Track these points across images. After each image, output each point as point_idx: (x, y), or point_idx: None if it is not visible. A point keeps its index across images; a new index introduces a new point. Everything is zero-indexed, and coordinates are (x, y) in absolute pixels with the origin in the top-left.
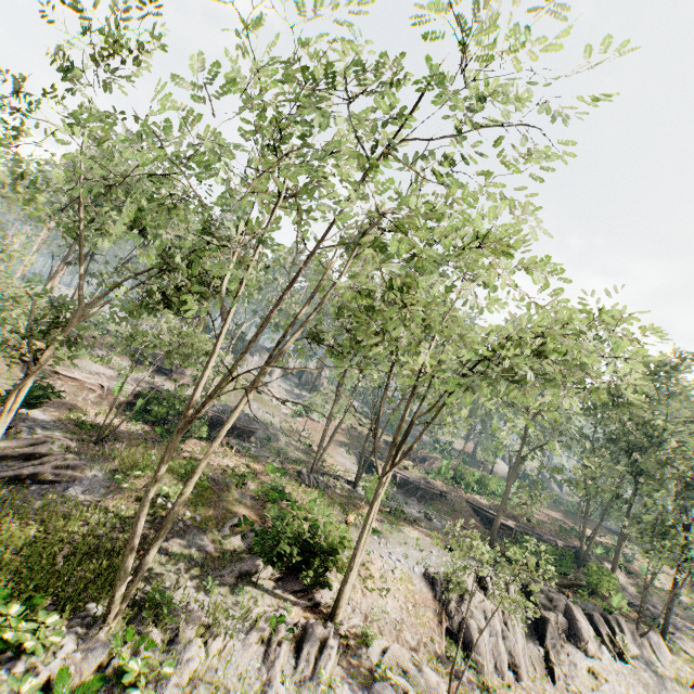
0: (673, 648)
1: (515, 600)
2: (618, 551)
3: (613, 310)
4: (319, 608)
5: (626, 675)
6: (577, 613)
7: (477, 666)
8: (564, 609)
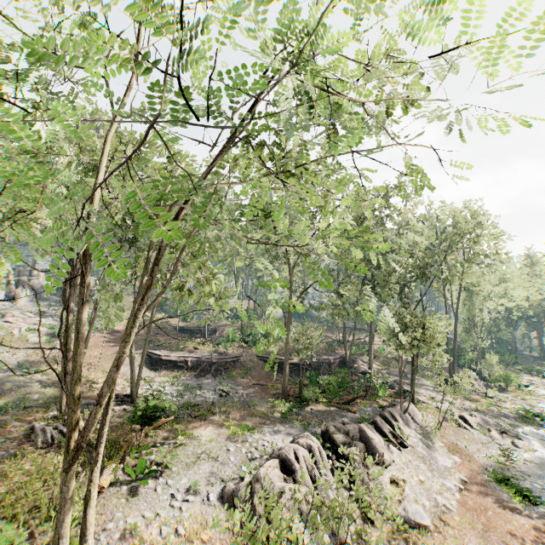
0: (418, 404)
1: None
2: (370, 349)
3: None
4: None
5: (412, 461)
6: (369, 432)
7: None
8: (359, 434)
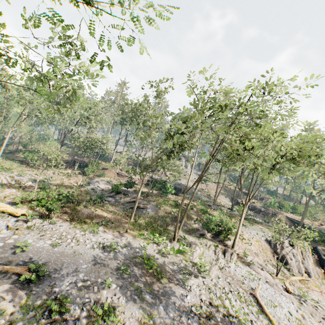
0: None
1: (300, 242)
2: None
3: None
4: (227, 246)
5: None
6: None
7: (290, 270)
8: None
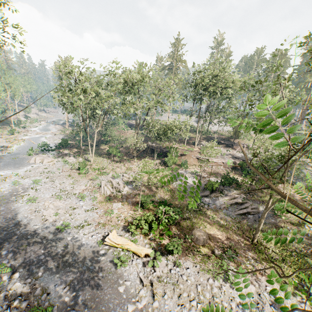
0: None
1: None
2: None
3: None
4: None
5: None
6: None
7: None
8: None
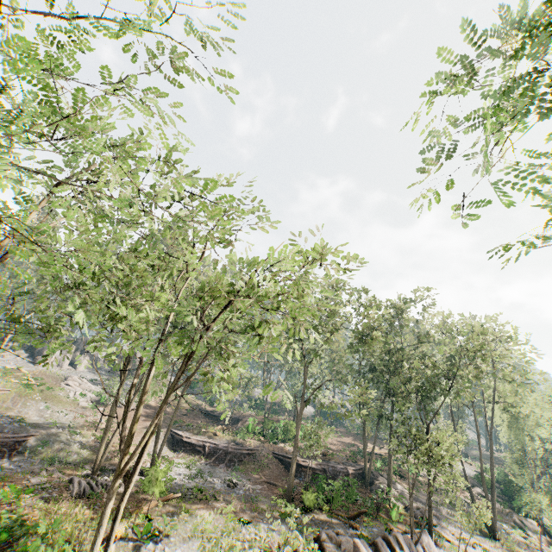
0: (440, 540)
1: None
2: (390, 463)
3: (319, 249)
4: None
5: None
6: (363, 548)
7: None
8: (352, 549)
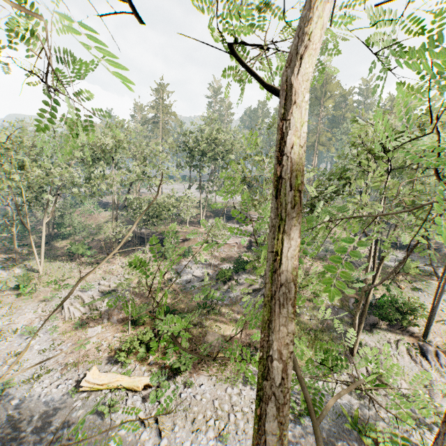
0: None
1: None
2: None
3: None
4: (414, 335)
5: None
6: None
7: None
8: None
